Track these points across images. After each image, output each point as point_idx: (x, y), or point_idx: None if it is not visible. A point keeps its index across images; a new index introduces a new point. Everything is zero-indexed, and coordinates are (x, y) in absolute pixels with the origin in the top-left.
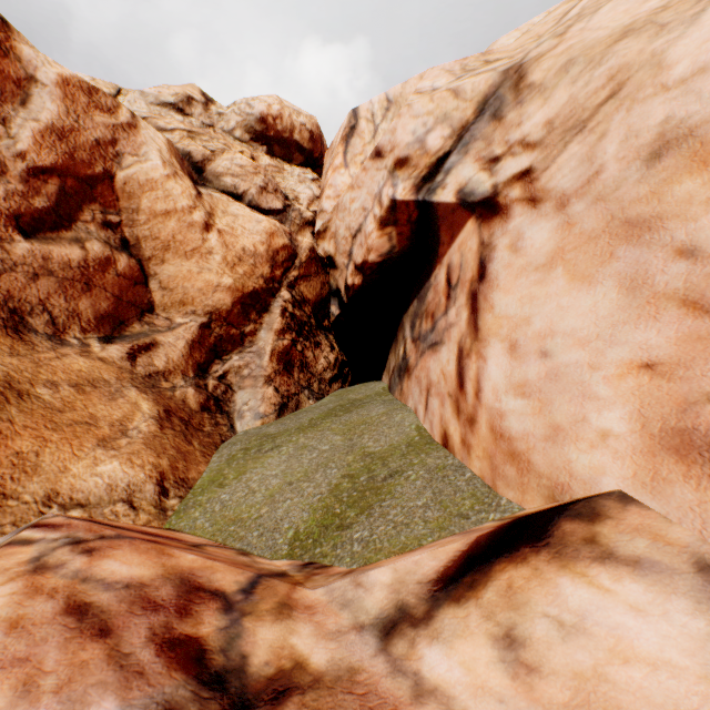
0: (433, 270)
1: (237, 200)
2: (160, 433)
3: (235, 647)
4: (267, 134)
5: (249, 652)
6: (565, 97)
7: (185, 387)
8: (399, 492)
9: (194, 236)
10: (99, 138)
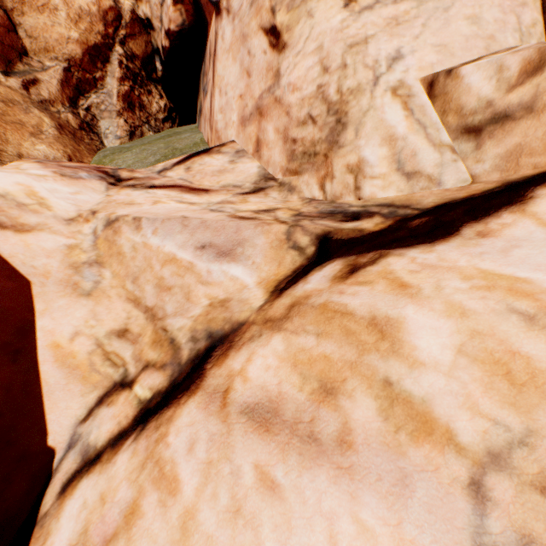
0: (207, 43)
1: None
2: (61, 136)
3: (117, 173)
4: None
5: (121, 175)
6: None
7: (66, 113)
8: None
9: None
10: None
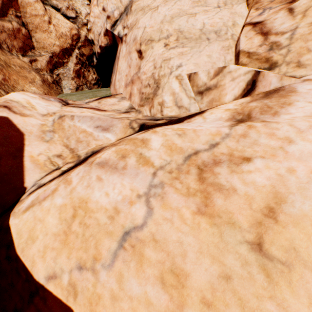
0: (117, 53)
1: (58, 11)
2: (43, 85)
3: (67, 101)
4: None
5: (69, 102)
6: (133, 19)
7: (47, 75)
8: None
9: (46, 25)
10: None
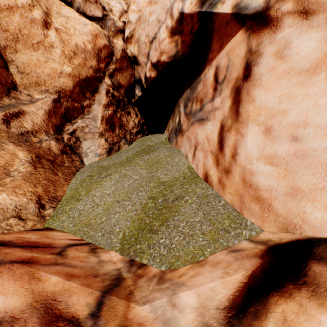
0: (203, 69)
1: (68, 5)
2: (34, 171)
3: None
4: None
5: None
6: None
7: (49, 140)
8: (183, 210)
9: (37, 32)
10: None
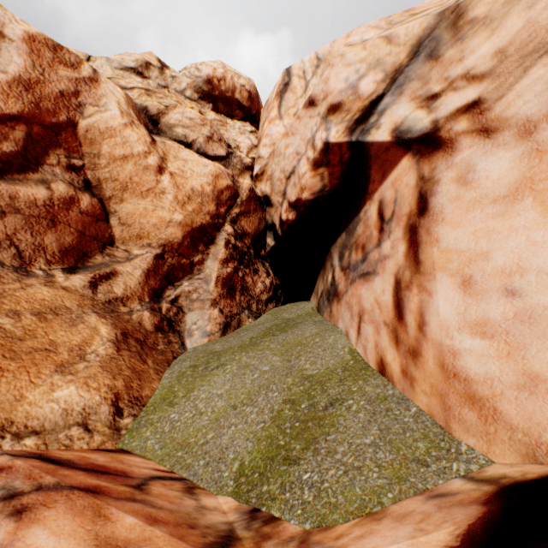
0: (362, 205)
1: (187, 148)
2: (116, 355)
3: None
4: (213, 94)
5: None
6: (519, 22)
7: (141, 311)
8: (343, 424)
9: (149, 178)
10: (63, 89)
